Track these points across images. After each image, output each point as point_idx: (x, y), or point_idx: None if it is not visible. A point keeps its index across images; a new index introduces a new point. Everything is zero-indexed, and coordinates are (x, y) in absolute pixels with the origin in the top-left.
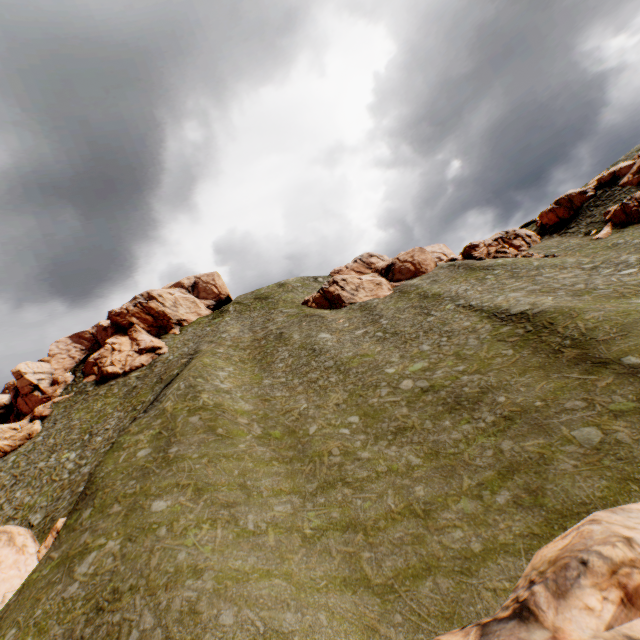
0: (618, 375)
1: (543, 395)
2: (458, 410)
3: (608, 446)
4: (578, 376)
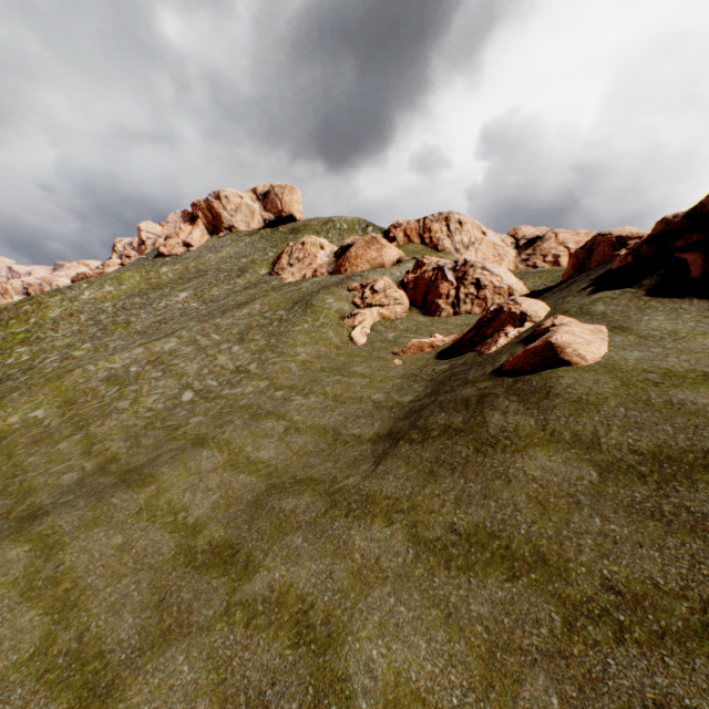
0: None
1: None
2: None
3: None
4: None
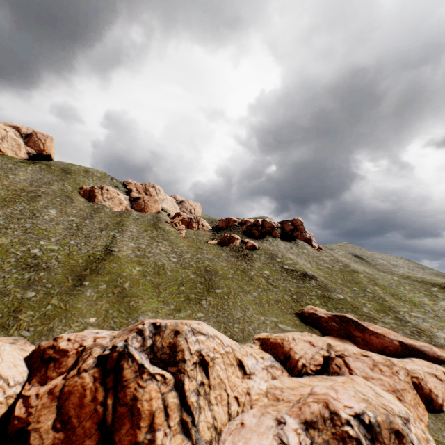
0: (74, 284)
1: (51, 279)
2: (26, 270)
3: (26, 299)
4: (70, 279)
